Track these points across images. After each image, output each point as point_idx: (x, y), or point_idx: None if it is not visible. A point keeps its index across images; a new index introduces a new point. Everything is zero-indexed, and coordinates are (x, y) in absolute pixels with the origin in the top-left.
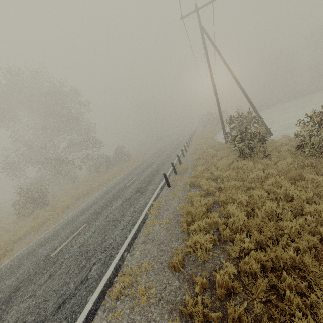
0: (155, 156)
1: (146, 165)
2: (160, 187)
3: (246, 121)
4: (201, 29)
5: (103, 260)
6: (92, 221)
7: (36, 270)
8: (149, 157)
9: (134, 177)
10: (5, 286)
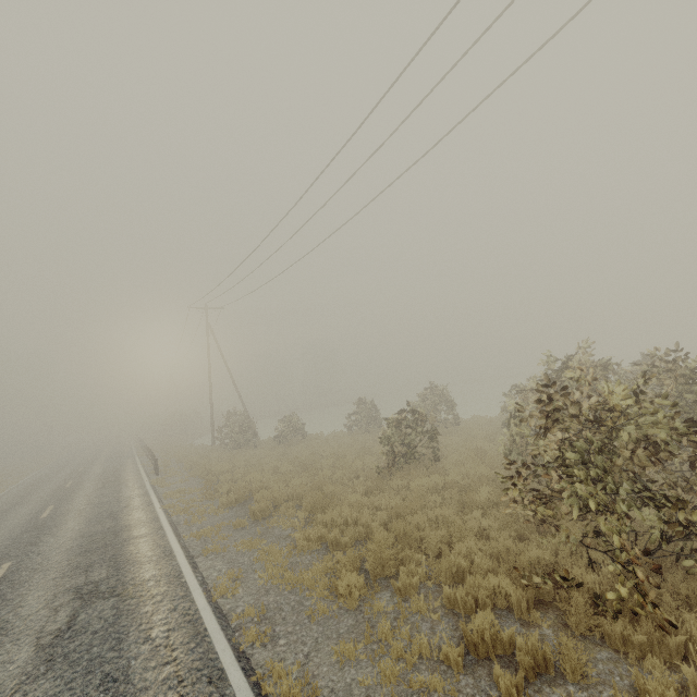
0: (73, 467)
1: (68, 474)
2: (146, 476)
3: (241, 420)
4: (208, 325)
5: (138, 497)
6: (63, 502)
7: (41, 521)
8: (51, 471)
9: (67, 482)
10: (3, 535)
